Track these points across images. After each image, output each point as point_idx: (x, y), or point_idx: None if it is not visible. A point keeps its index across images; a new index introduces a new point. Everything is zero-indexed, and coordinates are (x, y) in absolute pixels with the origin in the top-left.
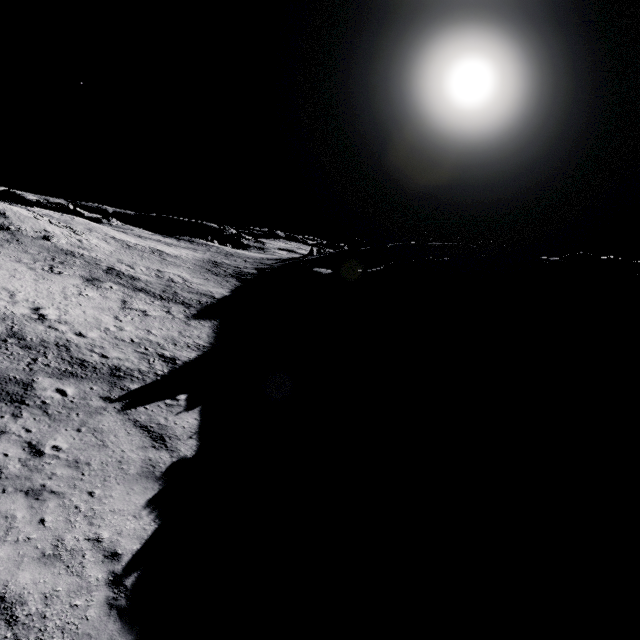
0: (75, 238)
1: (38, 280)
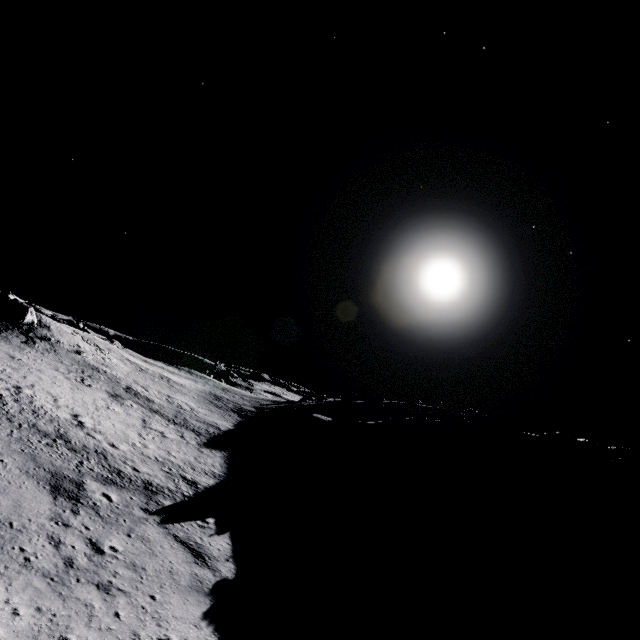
0: (100, 355)
1: (74, 389)
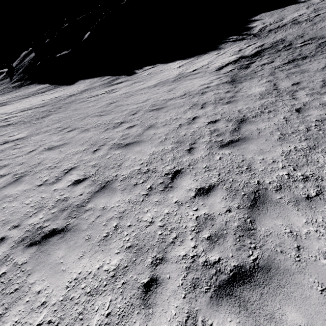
0: None
1: None
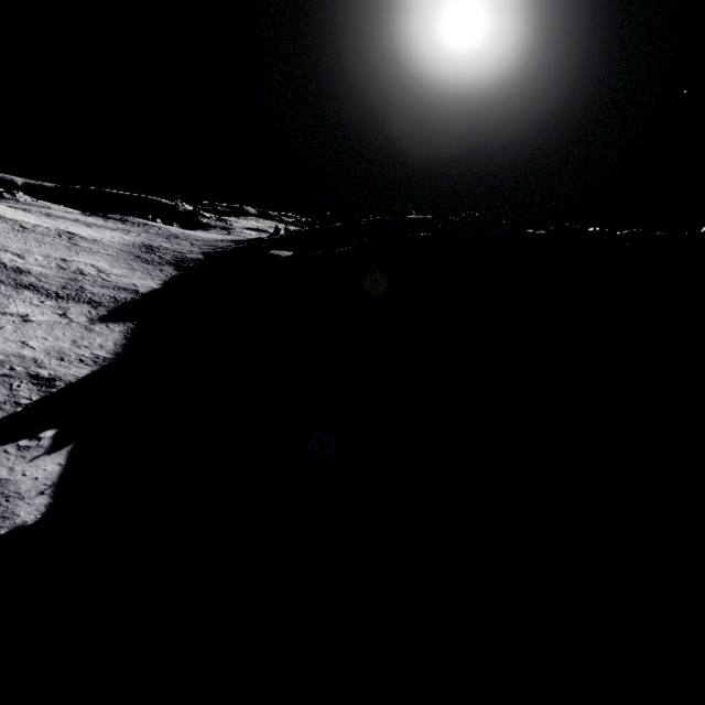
0: None
1: None
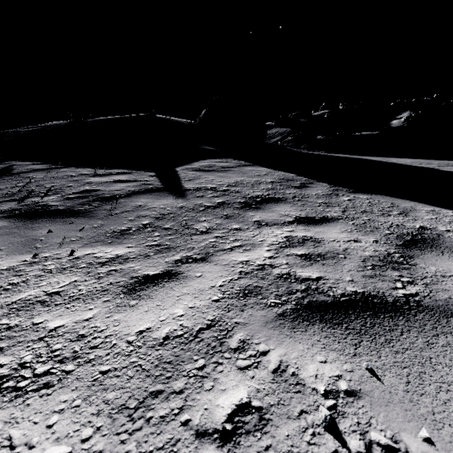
0: None
1: None
